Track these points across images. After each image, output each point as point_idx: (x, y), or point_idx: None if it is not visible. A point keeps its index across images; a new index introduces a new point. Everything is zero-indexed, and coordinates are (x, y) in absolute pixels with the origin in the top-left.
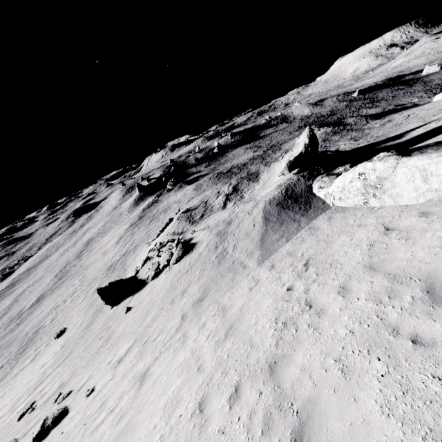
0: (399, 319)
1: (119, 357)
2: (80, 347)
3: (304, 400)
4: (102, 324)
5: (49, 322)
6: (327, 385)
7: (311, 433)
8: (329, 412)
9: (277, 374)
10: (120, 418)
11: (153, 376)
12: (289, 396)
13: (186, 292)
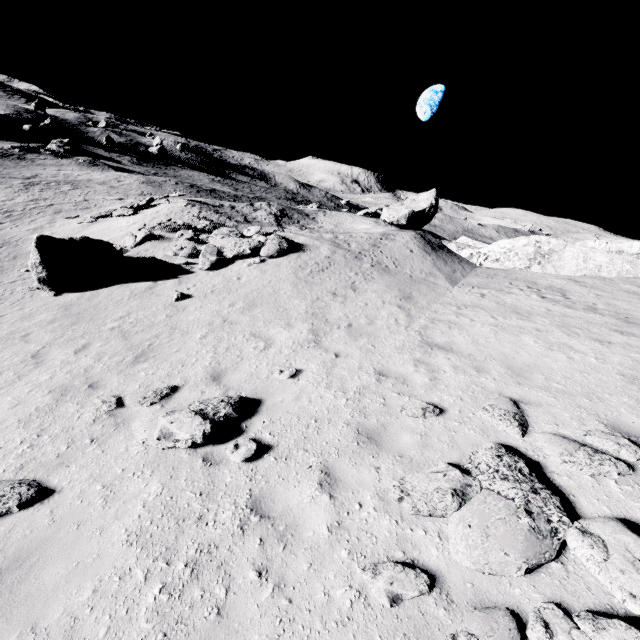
0: None
1: (301, 339)
2: None
3: None
4: (56, 313)
5: None
6: None
7: None
8: None
9: None
10: (477, 369)
11: (458, 342)
12: None
13: (361, 288)
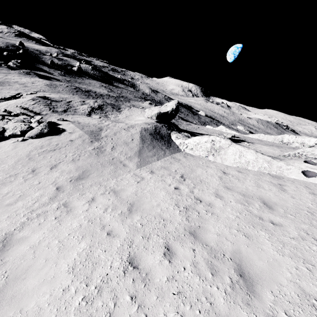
0: (259, 213)
1: None
2: None
3: (231, 252)
4: None
5: None
6: (241, 243)
7: (248, 269)
8: (252, 257)
9: (200, 238)
10: None
11: (28, 240)
12: (219, 250)
13: (58, 168)
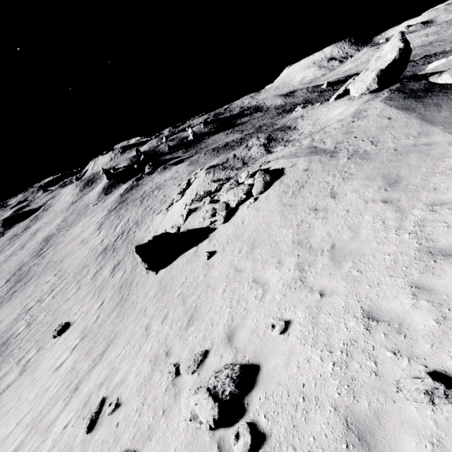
0: None
1: (289, 278)
2: (133, 321)
3: None
4: (156, 289)
5: (24, 328)
6: None
7: None
8: None
9: None
10: None
11: None
12: None
13: (340, 192)
